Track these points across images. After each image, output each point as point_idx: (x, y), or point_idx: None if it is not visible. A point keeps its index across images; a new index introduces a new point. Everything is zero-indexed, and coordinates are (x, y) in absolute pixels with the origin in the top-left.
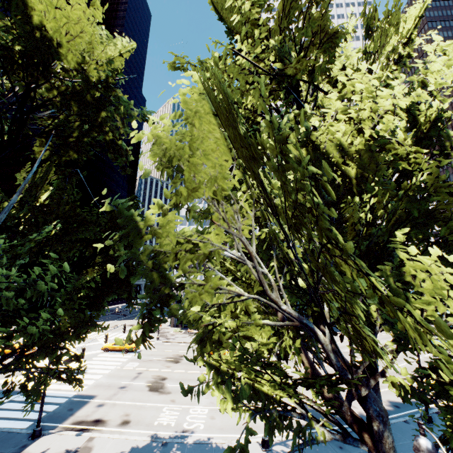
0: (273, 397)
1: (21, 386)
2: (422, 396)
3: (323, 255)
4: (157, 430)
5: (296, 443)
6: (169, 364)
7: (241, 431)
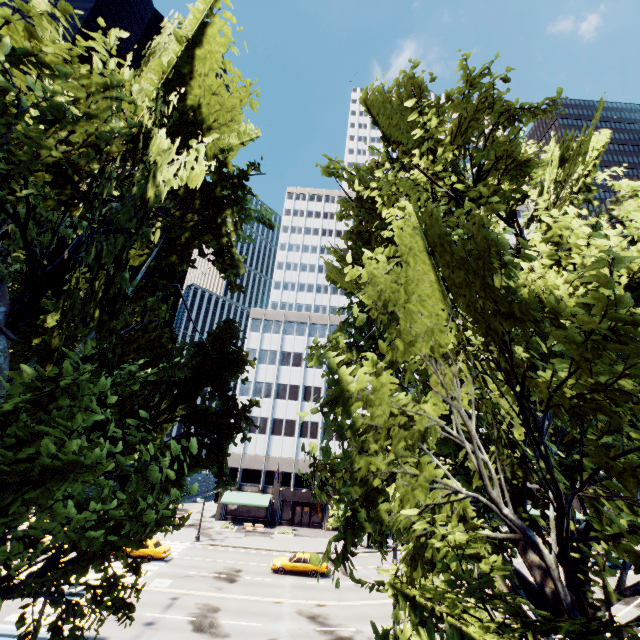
0: None
1: (55, 620)
2: None
3: (634, 450)
4: None
5: None
6: (220, 584)
7: None
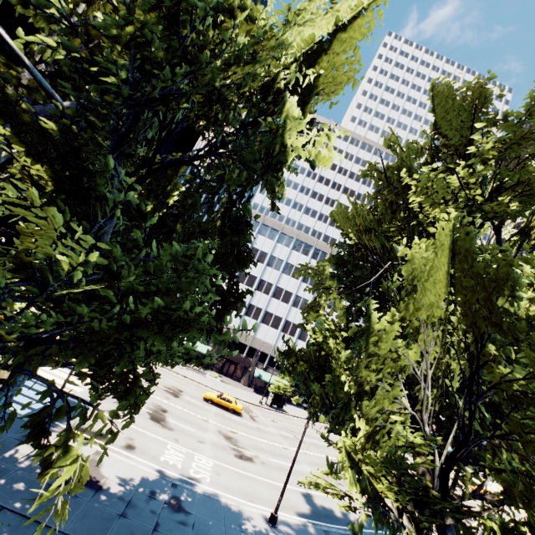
0: (383, 499)
1: (115, 392)
2: (470, 534)
3: None
4: (164, 467)
5: (300, 529)
6: (168, 396)
7: (247, 498)
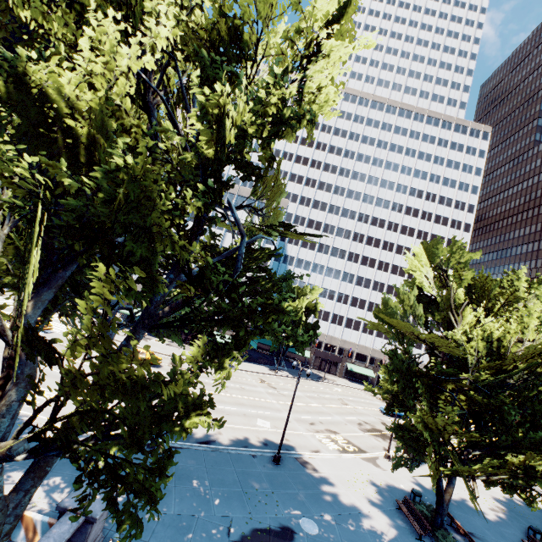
0: None
1: None
2: None
3: None
4: None
5: None
6: None
7: None
